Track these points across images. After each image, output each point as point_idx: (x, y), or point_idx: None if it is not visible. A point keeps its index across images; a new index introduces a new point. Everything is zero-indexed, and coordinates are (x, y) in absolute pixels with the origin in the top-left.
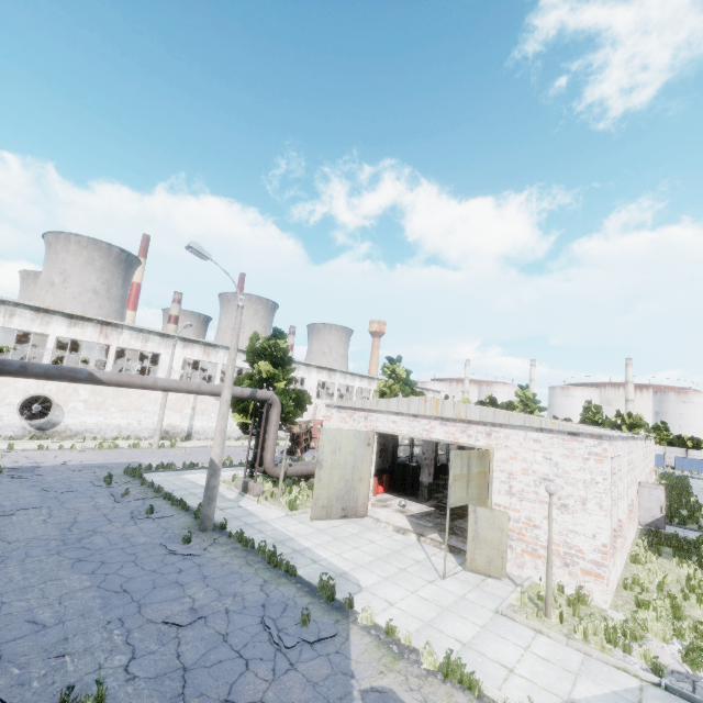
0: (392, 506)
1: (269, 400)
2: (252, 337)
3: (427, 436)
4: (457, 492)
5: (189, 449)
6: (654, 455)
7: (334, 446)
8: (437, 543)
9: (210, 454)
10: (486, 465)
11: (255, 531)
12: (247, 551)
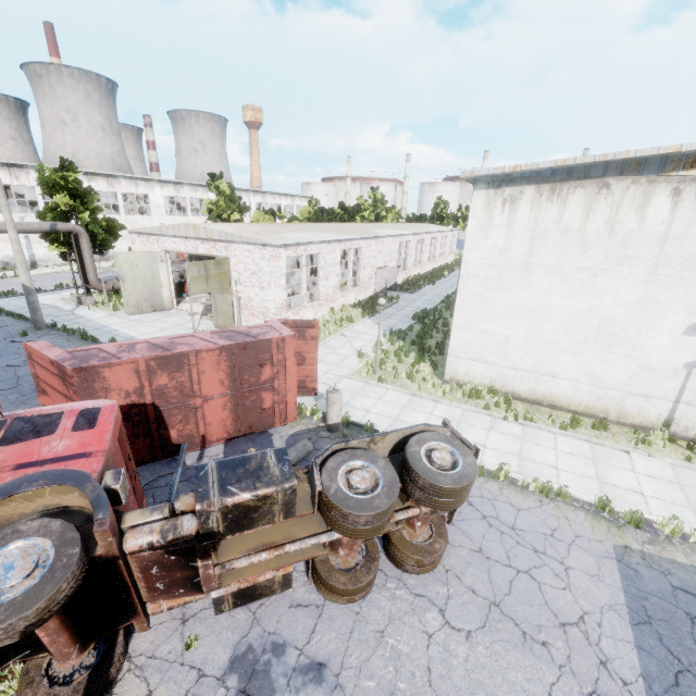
0: (200, 301)
1: (73, 232)
2: (38, 170)
3: (196, 252)
4: (197, 287)
5: (35, 277)
6: (455, 243)
7: (131, 265)
8: (211, 318)
9: (57, 279)
10: (225, 268)
11: (80, 326)
12: (70, 336)
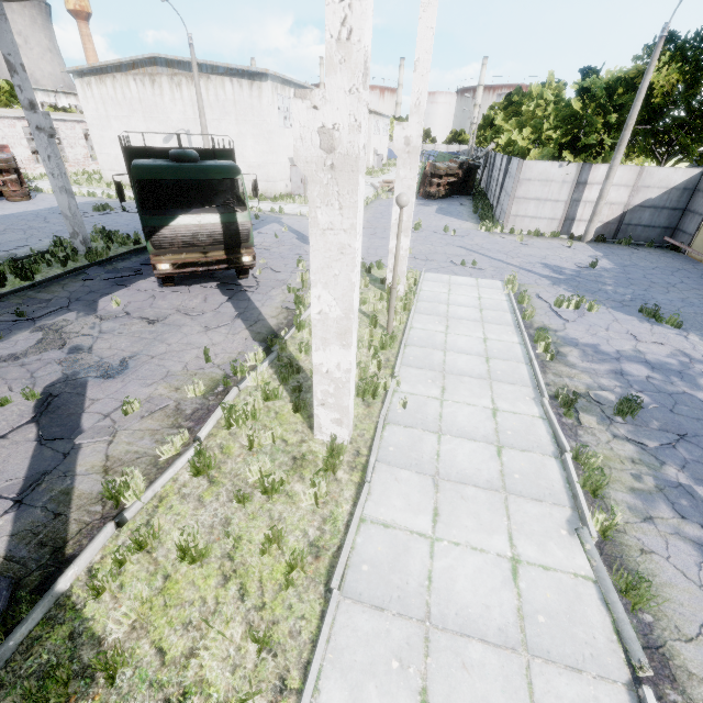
0: None
1: None
2: None
3: None
4: None
5: None
6: None
7: None
8: None
9: None
10: None
11: None
12: None
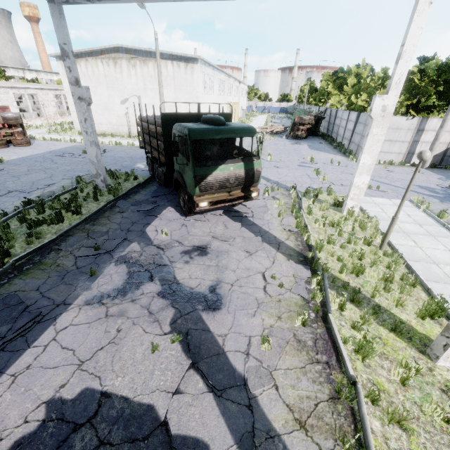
0: None
1: None
2: None
3: None
4: None
5: None
6: None
7: None
8: None
9: None
10: None
11: None
12: None
